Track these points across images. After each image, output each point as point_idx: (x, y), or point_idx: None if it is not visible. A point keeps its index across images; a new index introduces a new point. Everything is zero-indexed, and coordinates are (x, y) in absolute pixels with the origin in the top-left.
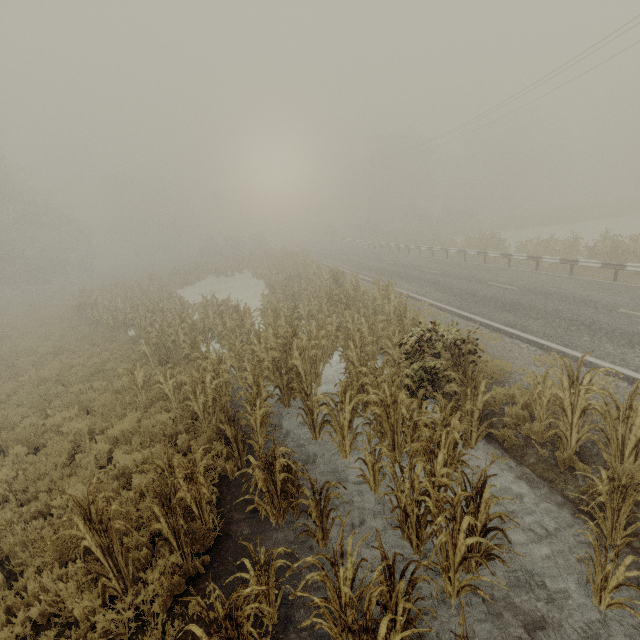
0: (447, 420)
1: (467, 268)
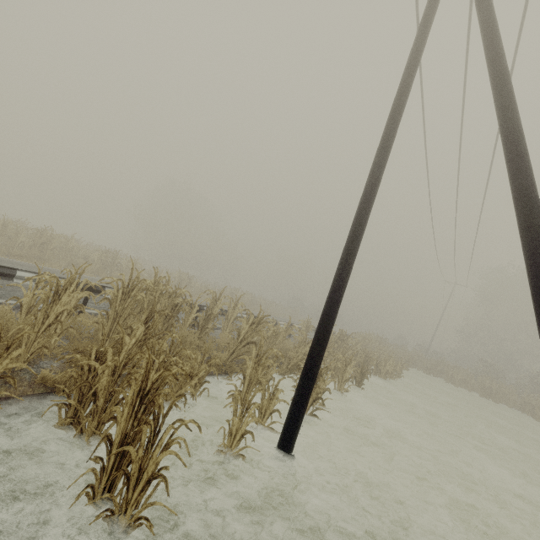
0: None
1: None
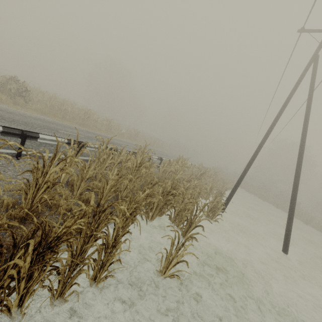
0: None
1: None
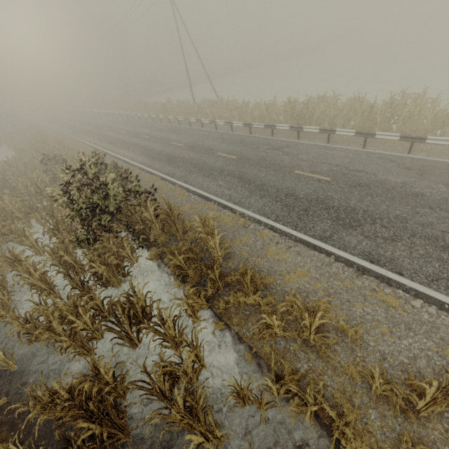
0: (43, 176)
1: (121, 123)
